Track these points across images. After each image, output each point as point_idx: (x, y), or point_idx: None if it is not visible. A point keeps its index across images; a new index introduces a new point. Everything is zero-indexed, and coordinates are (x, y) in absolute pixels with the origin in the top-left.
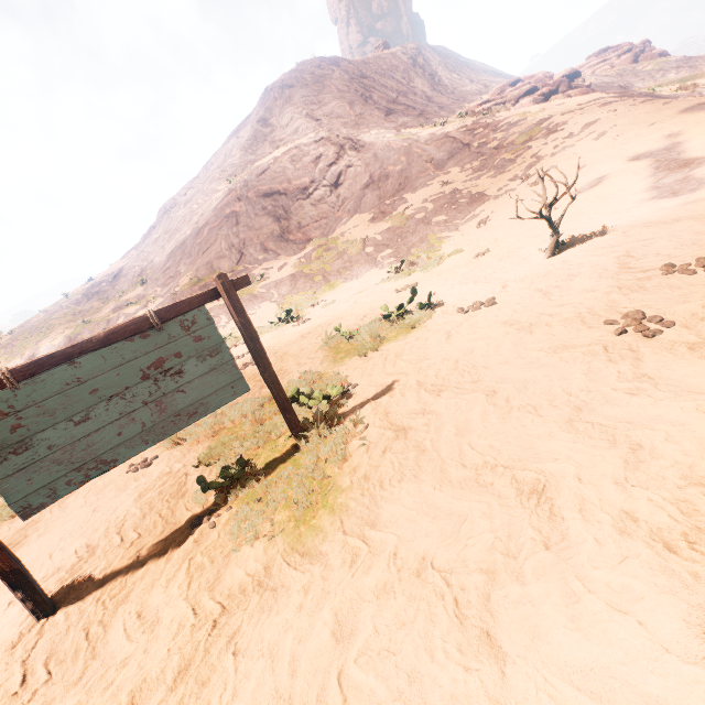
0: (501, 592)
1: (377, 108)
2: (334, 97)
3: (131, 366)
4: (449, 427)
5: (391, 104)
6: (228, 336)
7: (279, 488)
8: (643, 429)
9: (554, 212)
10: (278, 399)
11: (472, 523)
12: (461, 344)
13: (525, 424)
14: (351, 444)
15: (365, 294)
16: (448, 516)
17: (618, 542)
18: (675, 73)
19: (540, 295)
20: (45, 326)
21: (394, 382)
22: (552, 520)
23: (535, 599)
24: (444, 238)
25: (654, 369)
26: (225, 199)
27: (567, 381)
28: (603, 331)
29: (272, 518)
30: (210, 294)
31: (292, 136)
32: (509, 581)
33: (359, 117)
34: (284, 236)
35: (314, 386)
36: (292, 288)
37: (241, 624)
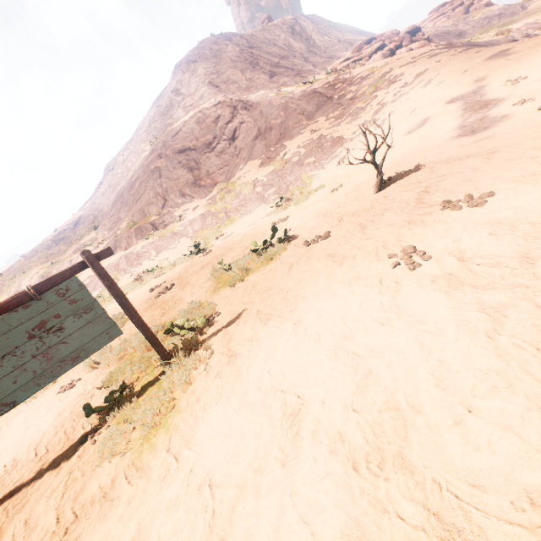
0: (242, 504)
1: (263, 72)
2: (229, 67)
3: (18, 330)
4: (261, 355)
5: (274, 67)
6: (155, 267)
7: (141, 410)
8: (378, 356)
9: (390, 150)
10: (146, 337)
11: (247, 442)
12: (295, 275)
13: (309, 351)
14: (199, 368)
15: (253, 227)
16: (236, 435)
17: (327, 460)
18: (498, 19)
19: (358, 229)
20: (26, 268)
21: (243, 311)
22: (295, 439)
23: (261, 511)
24: (313, 176)
25: (404, 300)
26: (149, 158)
27: (348, 311)
28: (385, 263)
29: (130, 436)
30: (79, 266)
31: (199, 101)
32: (250, 494)
33: (249, 81)
34: (197, 182)
35: (193, 314)
36: (202, 224)
37: (83, 530)
